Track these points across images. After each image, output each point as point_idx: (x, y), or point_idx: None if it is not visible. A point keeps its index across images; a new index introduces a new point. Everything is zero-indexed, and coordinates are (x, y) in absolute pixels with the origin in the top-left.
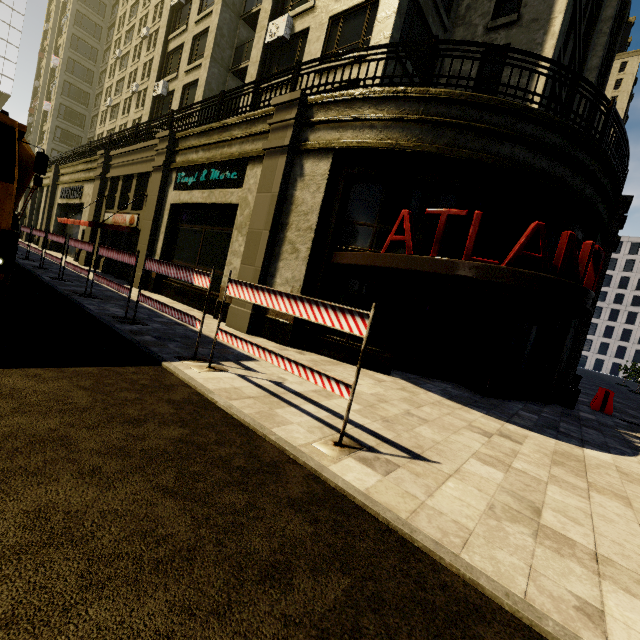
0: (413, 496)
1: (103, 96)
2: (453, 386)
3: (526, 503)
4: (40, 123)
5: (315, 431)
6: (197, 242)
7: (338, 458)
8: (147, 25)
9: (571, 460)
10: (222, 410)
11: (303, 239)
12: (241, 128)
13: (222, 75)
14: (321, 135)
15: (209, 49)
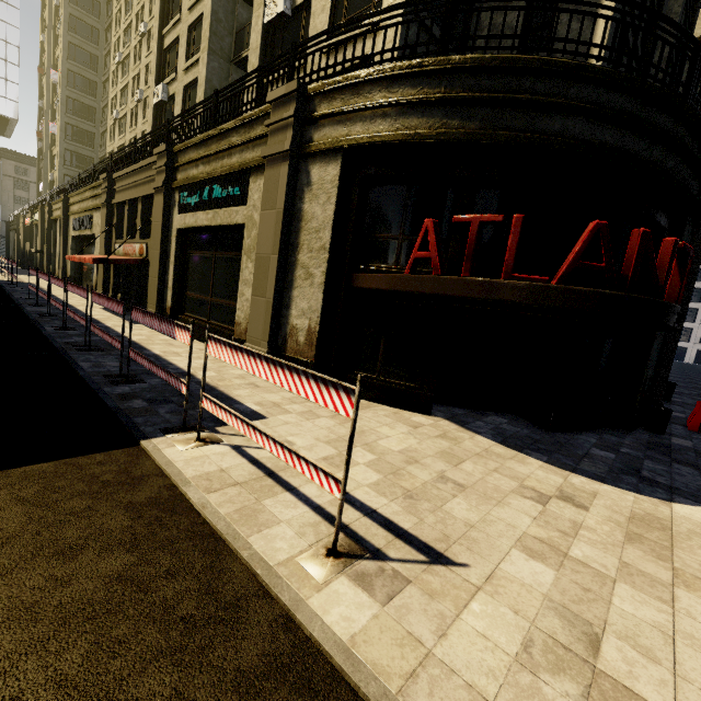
0: (417, 641)
1: (109, 109)
2: (510, 420)
3: (580, 628)
4: (49, 147)
5: (307, 532)
6: (208, 270)
7: (325, 580)
8: (144, 20)
9: (653, 529)
10: (194, 511)
11: (317, 261)
12: (239, 133)
13: (224, 69)
14: (326, 132)
15: (205, 40)
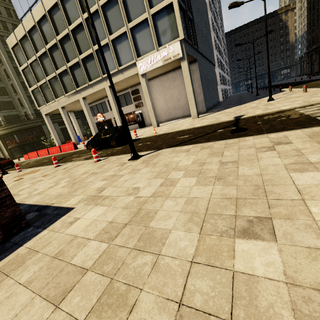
0: None
1: None
2: None
3: None
4: None
5: None
6: None
7: None
8: None
9: None
10: None
11: (3, 147)
12: None
13: None
14: None
15: None
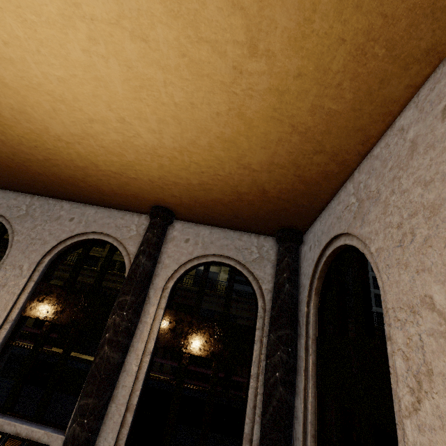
0: None
1: None
2: None
3: None
4: None
5: None
6: None
7: None
8: None
9: None
10: None
11: None
12: None
13: None
14: None
15: None
